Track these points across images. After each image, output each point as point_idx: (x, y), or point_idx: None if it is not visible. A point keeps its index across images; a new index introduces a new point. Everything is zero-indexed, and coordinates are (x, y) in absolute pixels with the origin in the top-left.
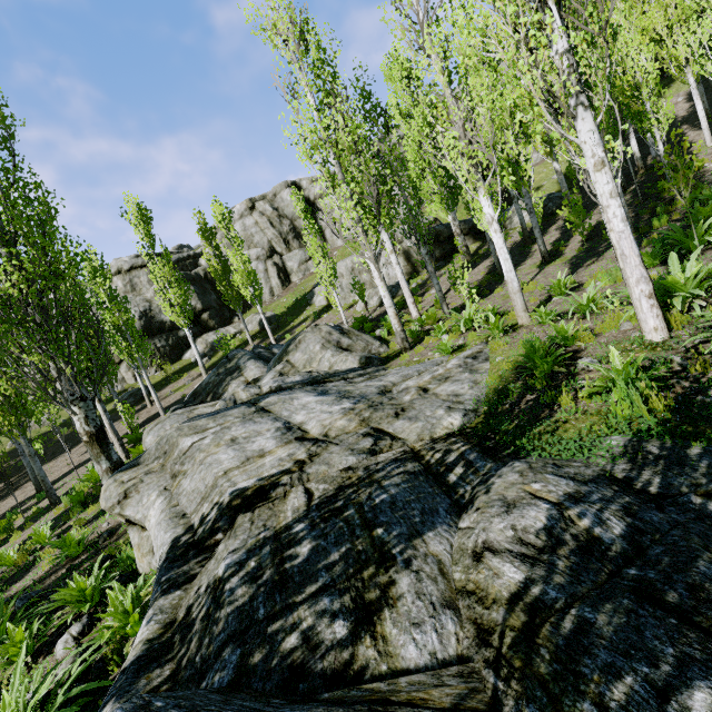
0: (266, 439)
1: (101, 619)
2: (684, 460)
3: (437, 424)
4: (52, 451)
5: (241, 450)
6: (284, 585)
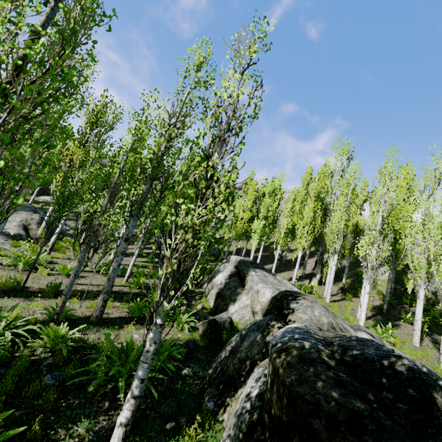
0: None
1: None
2: None
3: None
4: None
5: None
6: None
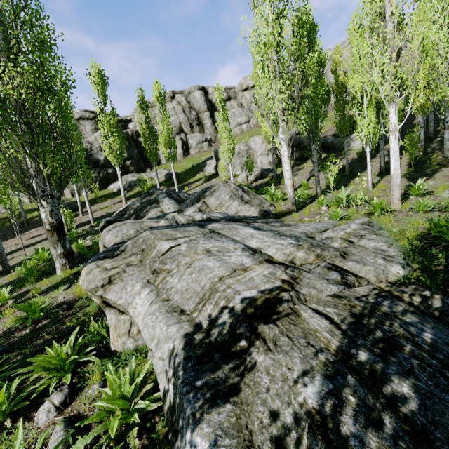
0: (240, 256)
1: (80, 390)
2: None
3: (387, 270)
4: (3, 233)
5: (223, 261)
6: (430, 443)
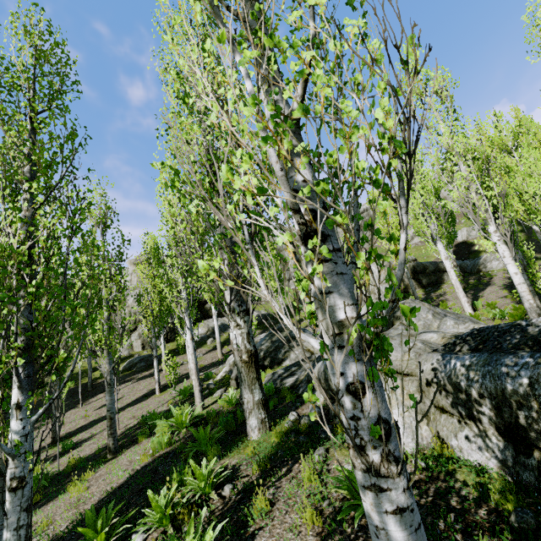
0: None
1: None
2: None
3: None
4: None
5: None
6: None
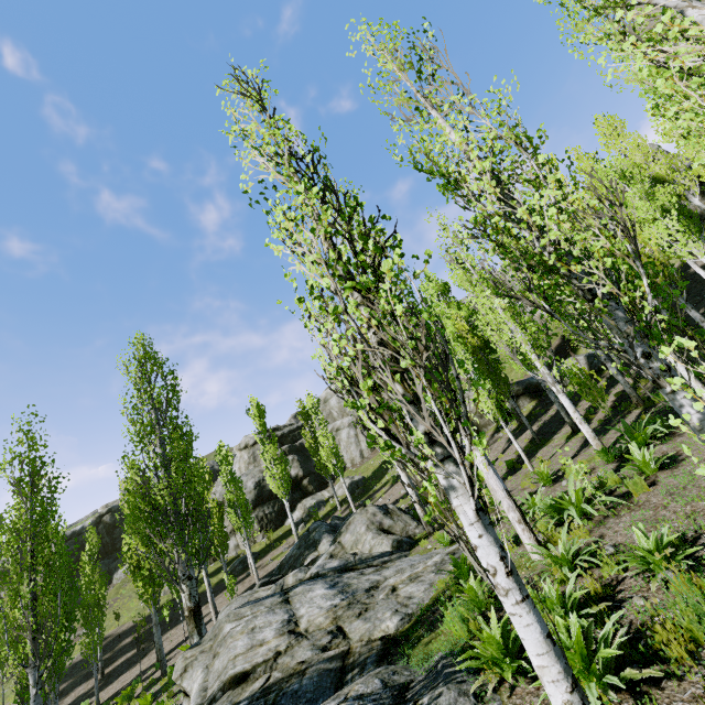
0: (270, 630)
1: None
2: (439, 675)
3: (378, 626)
4: (176, 617)
5: (252, 638)
6: None
